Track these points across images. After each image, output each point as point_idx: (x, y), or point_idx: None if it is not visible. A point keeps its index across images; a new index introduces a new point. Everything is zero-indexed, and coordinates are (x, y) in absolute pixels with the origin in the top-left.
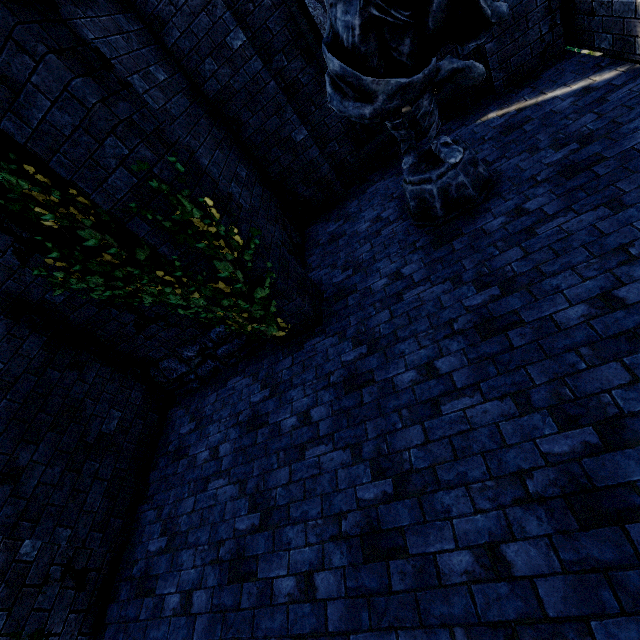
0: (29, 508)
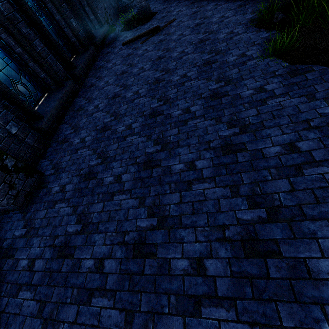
0: (105, 0)
